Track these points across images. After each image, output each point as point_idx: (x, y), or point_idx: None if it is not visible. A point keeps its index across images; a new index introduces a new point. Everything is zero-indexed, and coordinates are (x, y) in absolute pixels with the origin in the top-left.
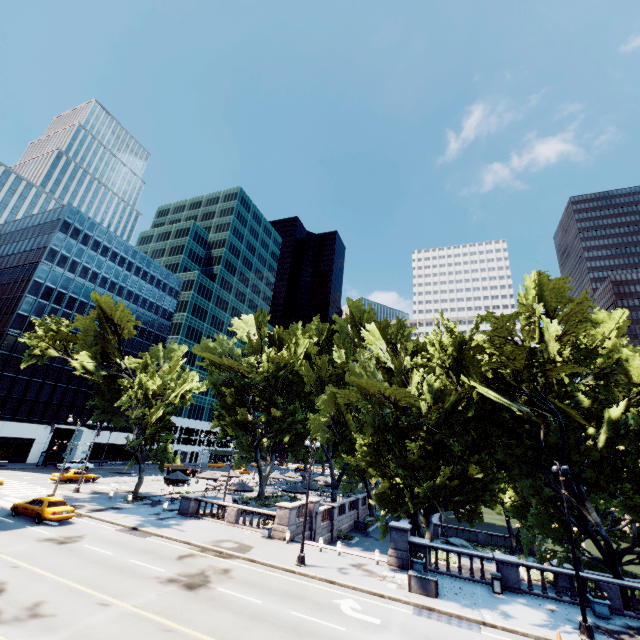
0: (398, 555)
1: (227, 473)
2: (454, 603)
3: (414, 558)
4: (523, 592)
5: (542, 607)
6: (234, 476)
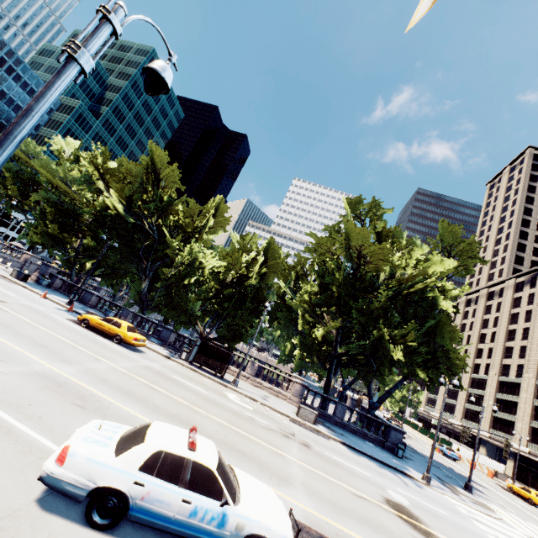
0: (38, 276)
1: (13, 243)
2: (27, 284)
3: (42, 277)
4: (90, 307)
5: (83, 306)
6: (18, 246)
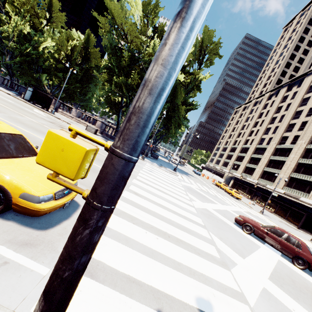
0: None
1: None
2: None
3: None
4: None
5: None
6: None
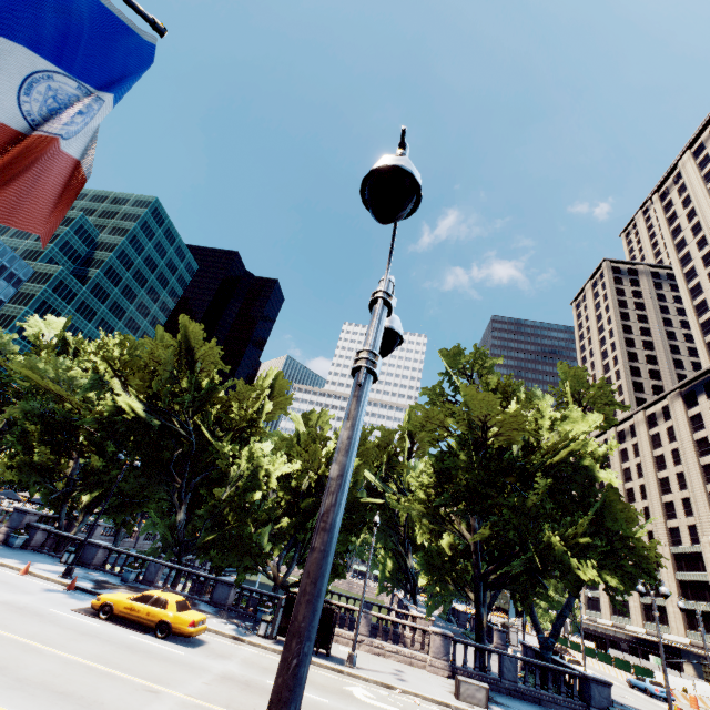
0: (7, 532)
1: None
2: None
3: (14, 533)
4: (95, 568)
5: (84, 571)
6: None
